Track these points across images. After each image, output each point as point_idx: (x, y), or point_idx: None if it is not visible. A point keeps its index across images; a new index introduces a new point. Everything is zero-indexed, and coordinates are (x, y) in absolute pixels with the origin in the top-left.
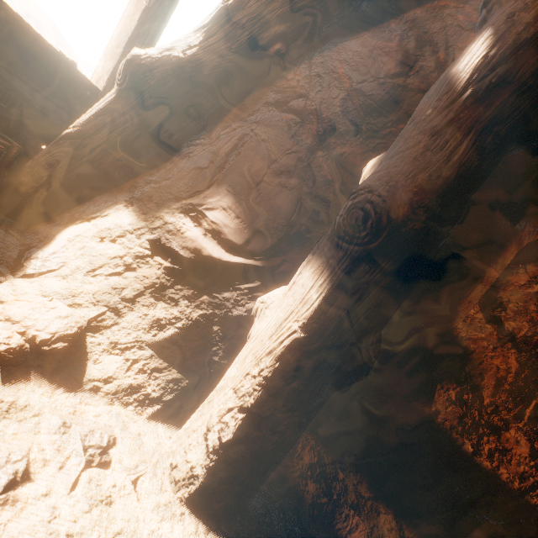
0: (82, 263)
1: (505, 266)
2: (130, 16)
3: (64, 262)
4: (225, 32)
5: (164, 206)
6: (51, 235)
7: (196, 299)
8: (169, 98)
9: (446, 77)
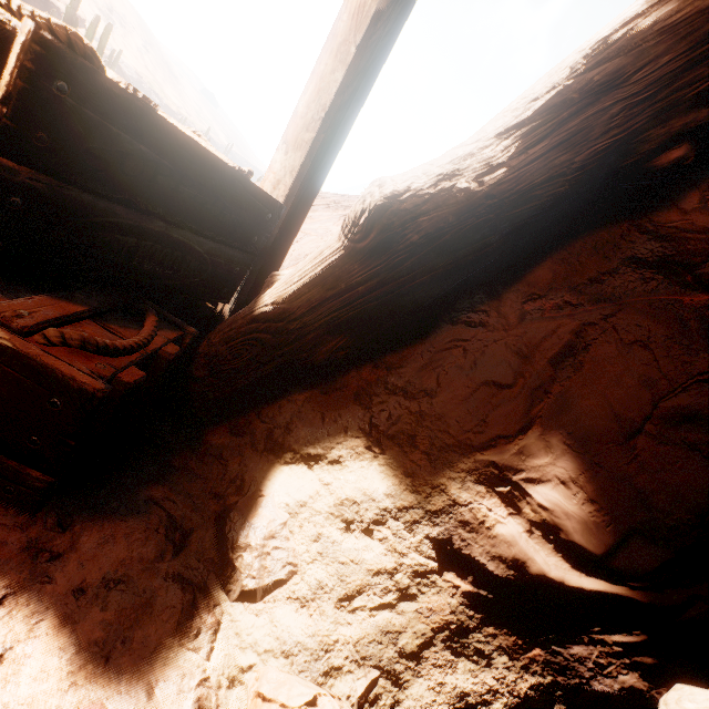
0: (326, 576)
1: None
2: (327, 74)
3: (293, 564)
4: (566, 133)
5: (441, 461)
6: (250, 478)
7: (521, 654)
8: (437, 257)
9: None
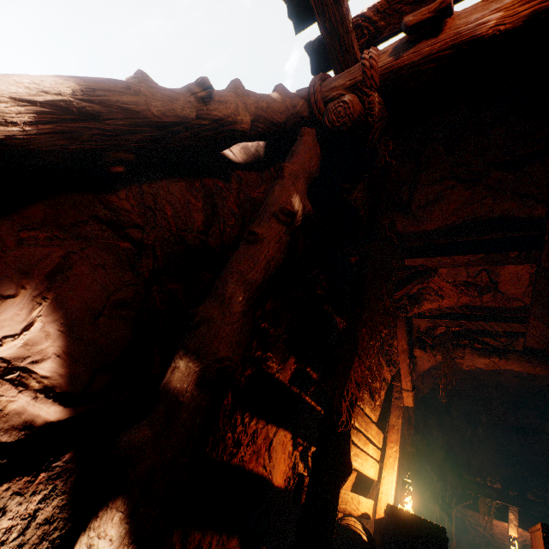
0: None
1: None
2: None
3: None
4: (67, 128)
5: None
6: None
7: (31, 486)
8: None
9: (247, 279)
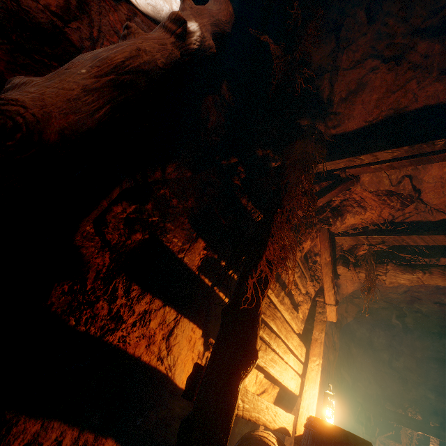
0: None
1: (112, 200)
2: None
3: None
4: None
5: None
6: None
7: None
8: None
9: (99, 55)
